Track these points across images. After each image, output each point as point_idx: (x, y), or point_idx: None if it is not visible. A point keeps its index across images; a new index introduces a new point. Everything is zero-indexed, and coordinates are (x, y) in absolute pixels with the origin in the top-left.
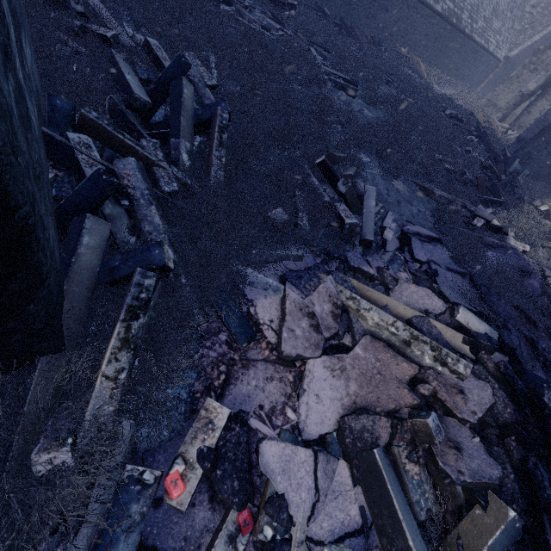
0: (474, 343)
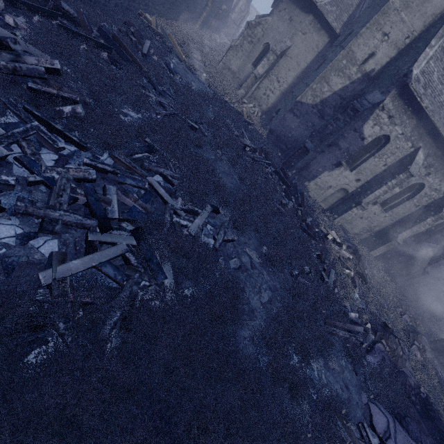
0: None
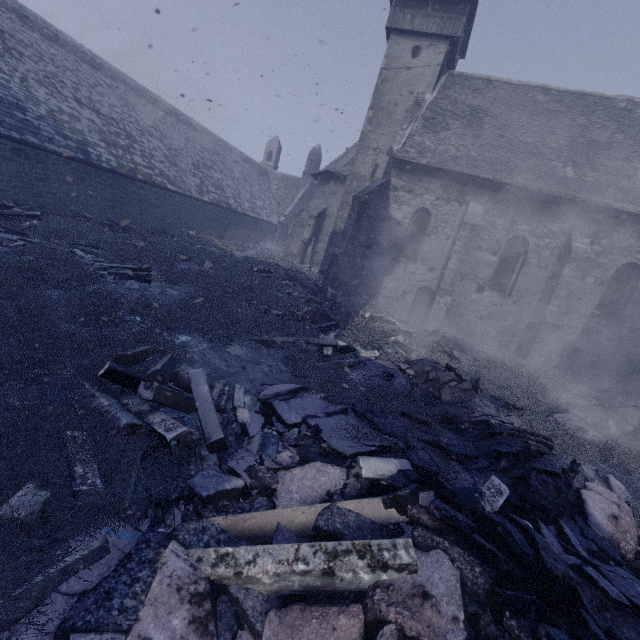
0: (396, 501)
